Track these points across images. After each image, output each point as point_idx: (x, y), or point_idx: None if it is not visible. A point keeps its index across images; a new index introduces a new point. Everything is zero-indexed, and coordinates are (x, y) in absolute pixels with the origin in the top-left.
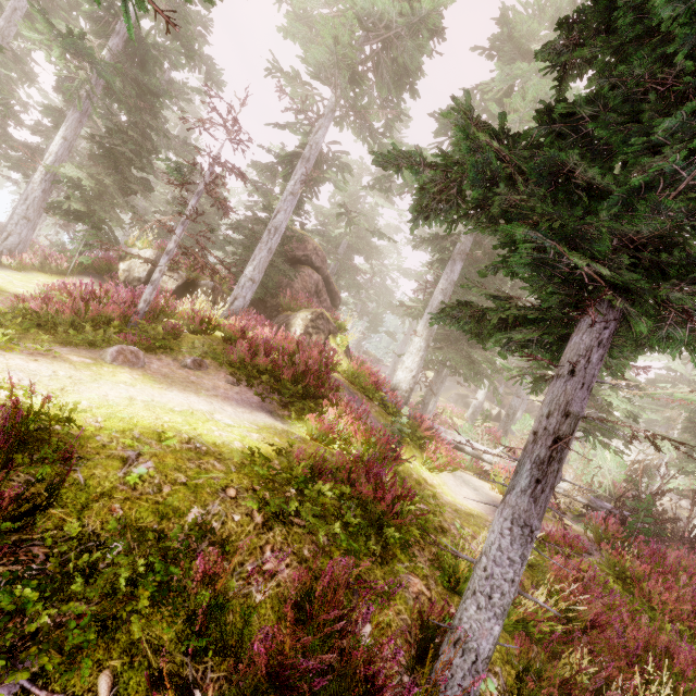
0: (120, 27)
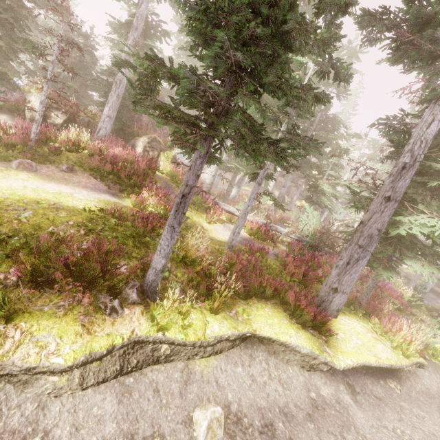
0: None
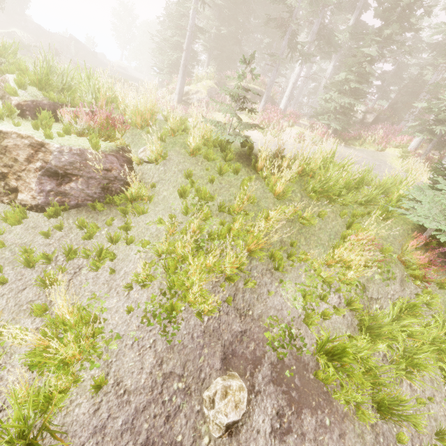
0: (360, 5)
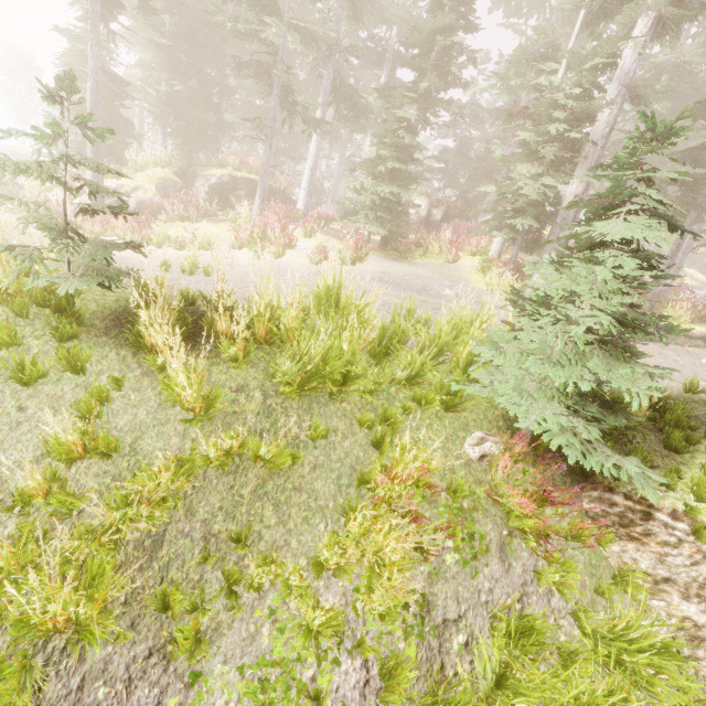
0: (389, 56)
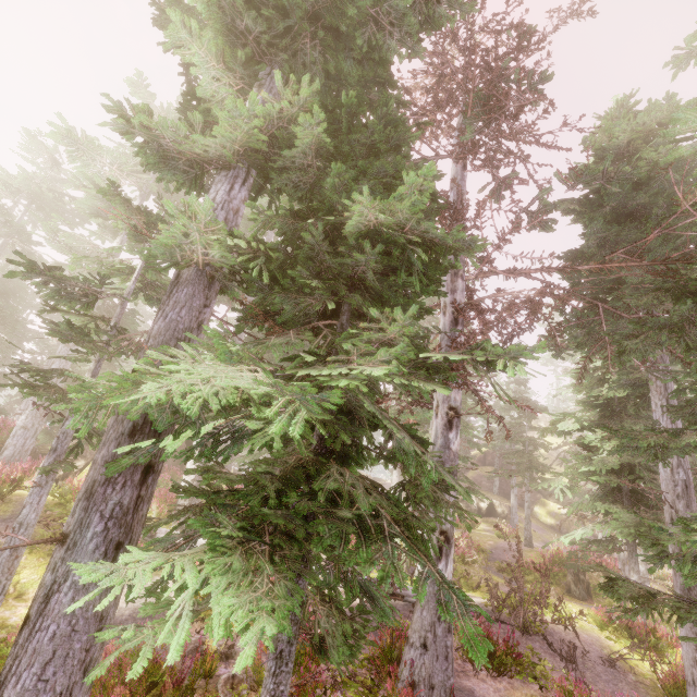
0: None
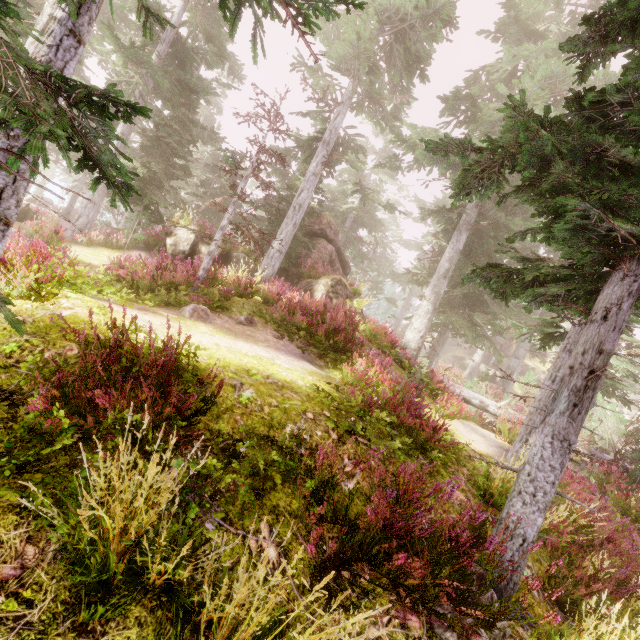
0: (166, 35)
